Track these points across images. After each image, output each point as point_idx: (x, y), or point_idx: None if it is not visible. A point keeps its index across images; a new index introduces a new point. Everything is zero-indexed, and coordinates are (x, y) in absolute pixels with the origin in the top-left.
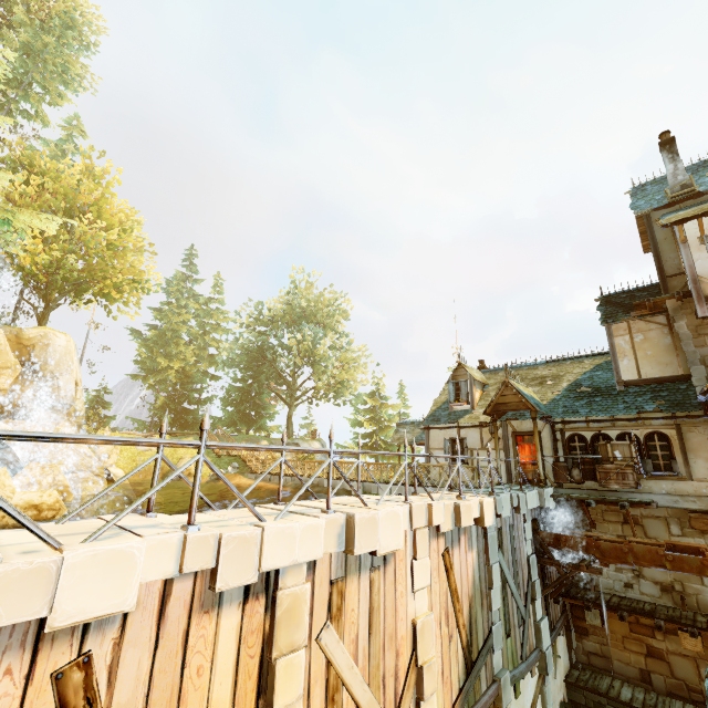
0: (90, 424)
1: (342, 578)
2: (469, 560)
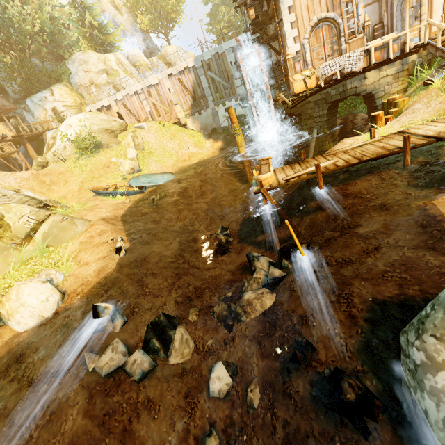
0: None
1: (149, 90)
2: (190, 78)
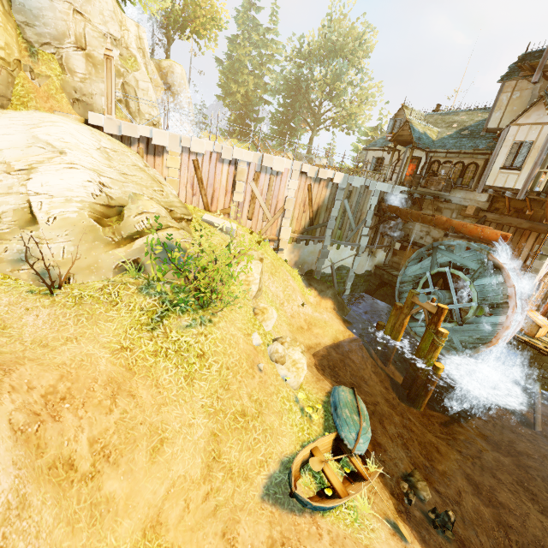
0: (197, 127)
1: (259, 172)
2: (323, 193)
